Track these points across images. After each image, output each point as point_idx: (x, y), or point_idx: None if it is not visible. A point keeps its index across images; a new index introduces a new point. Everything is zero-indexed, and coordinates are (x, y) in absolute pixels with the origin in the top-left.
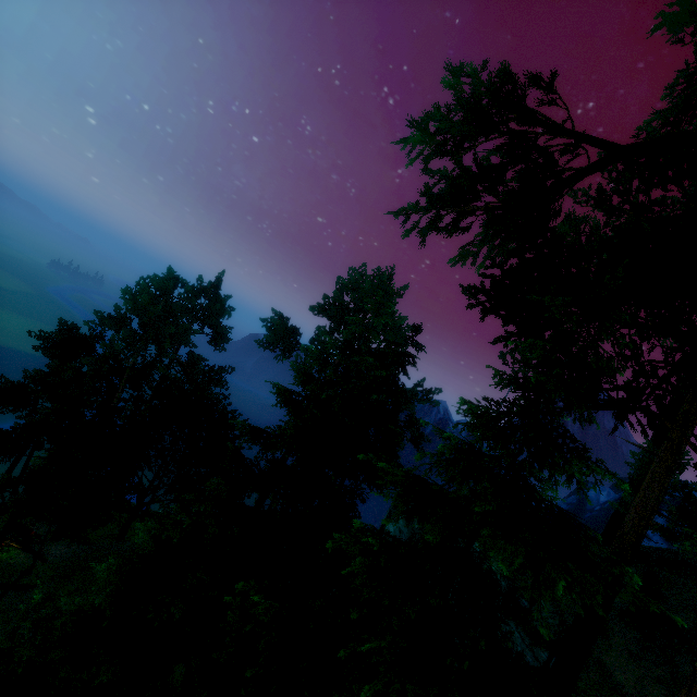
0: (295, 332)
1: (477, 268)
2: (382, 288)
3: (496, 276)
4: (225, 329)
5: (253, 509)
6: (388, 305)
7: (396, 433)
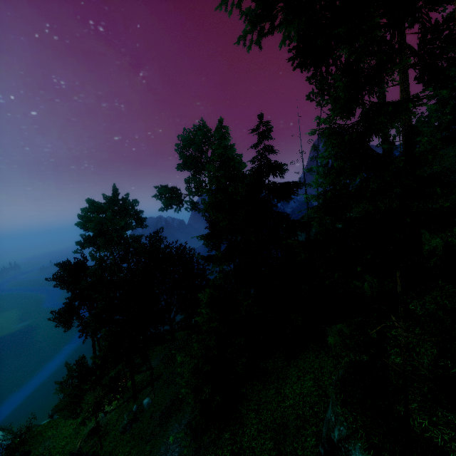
0: (176, 190)
1: (294, 41)
2: (207, 130)
3: (295, 48)
4: (142, 211)
5: (232, 270)
6: (225, 129)
7: (283, 171)
